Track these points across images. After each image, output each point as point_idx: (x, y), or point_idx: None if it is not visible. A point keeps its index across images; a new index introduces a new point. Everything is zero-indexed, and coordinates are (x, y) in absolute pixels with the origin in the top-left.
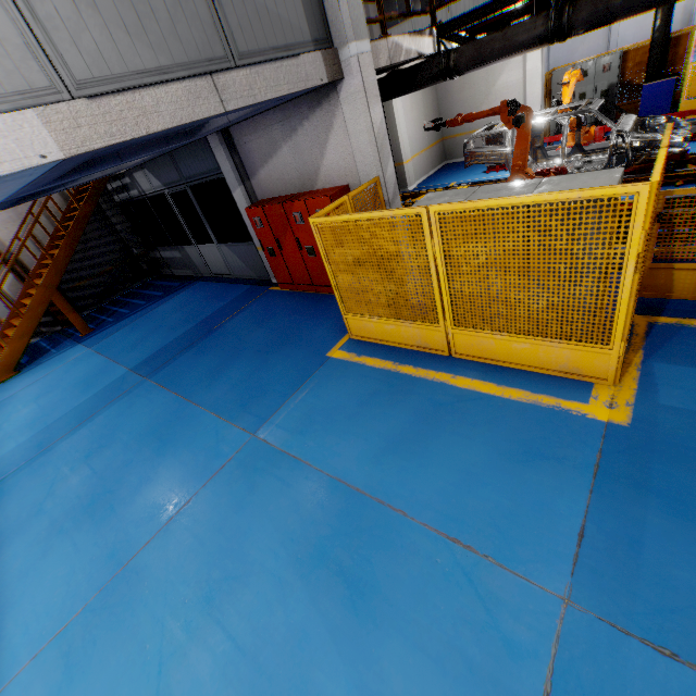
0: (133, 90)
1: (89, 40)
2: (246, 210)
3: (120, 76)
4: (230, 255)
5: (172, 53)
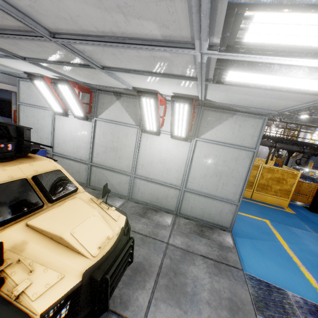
0: (3, 83)
1: (0, 76)
2: (14, 110)
3: (2, 81)
4: (2, 120)
5: (13, 82)
